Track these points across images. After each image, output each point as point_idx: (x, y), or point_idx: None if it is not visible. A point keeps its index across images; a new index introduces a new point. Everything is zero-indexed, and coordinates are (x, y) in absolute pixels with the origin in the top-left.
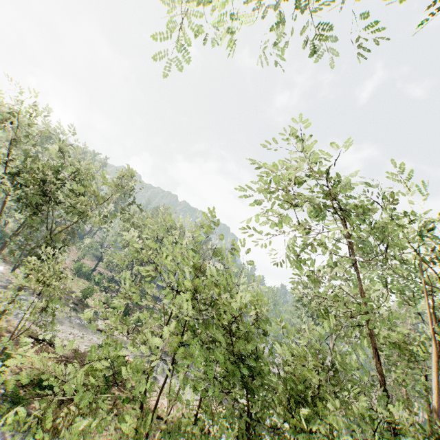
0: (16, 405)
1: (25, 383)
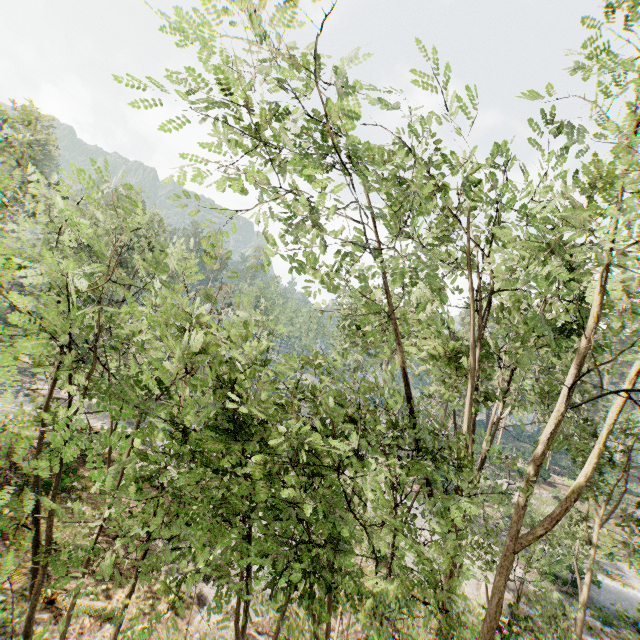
0: None
1: None
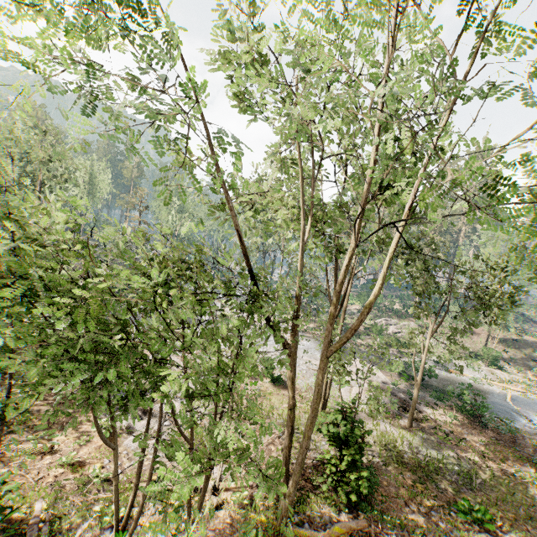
0: None
1: None
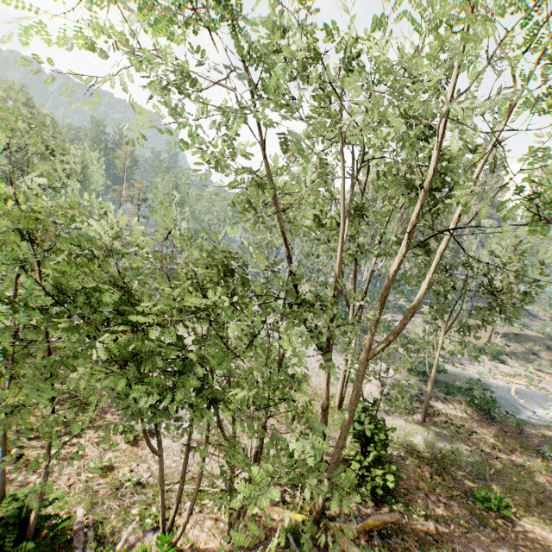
0: None
1: None
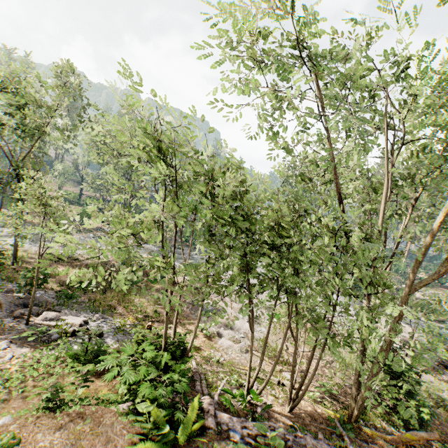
0: (71, 299)
1: (69, 287)
